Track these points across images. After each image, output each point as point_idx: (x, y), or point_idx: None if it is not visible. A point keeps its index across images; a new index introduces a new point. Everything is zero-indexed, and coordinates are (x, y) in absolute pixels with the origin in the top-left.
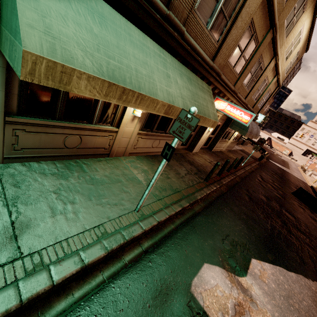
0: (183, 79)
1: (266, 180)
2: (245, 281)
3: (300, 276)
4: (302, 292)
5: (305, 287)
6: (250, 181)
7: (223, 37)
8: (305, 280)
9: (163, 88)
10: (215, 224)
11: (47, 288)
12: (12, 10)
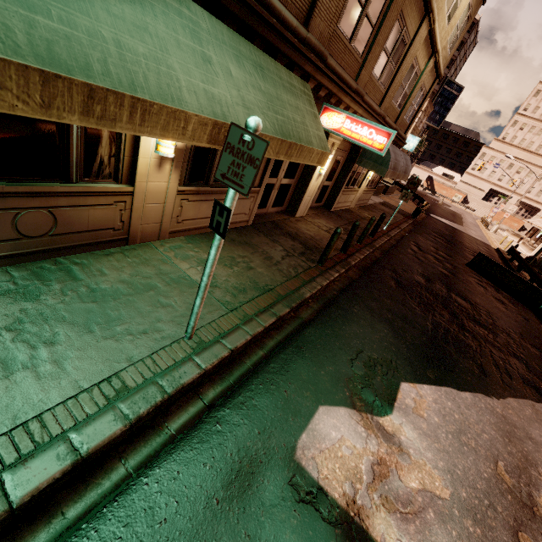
0: (244, 67)
1: (425, 249)
2: (390, 421)
3: (478, 395)
4: (482, 420)
5: (486, 411)
6: (399, 253)
7: None
8: (486, 400)
9: (196, 86)
10: (338, 337)
11: None
12: None
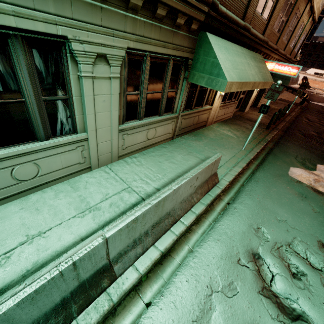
0: (252, 61)
1: (313, 120)
2: (316, 172)
3: None
4: None
5: None
6: (299, 123)
7: (270, 14)
8: None
9: (250, 73)
10: (286, 152)
11: (237, 173)
12: (213, 66)
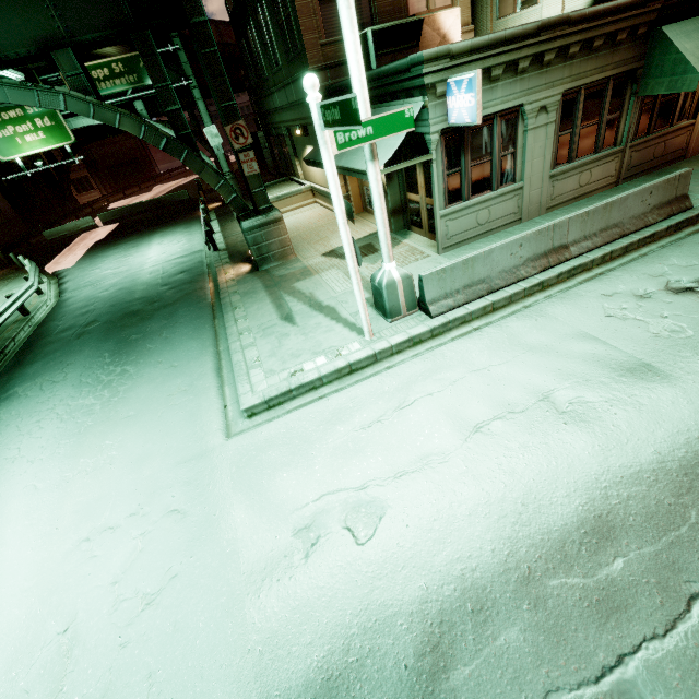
0: None
1: None
2: None
3: None
4: None
5: None
6: None
7: None
8: None
9: None
10: None
11: None
12: (675, 65)
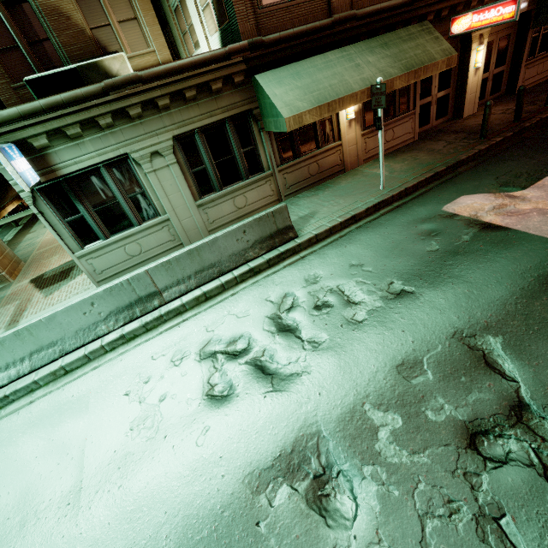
0: (376, 53)
1: None
2: (520, 193)
3: None
4: None
5: None
6: None
7: None
8: None
9: (356, 80)
10: (488, 171)
11: (338, 223)
12: (271, 108)
